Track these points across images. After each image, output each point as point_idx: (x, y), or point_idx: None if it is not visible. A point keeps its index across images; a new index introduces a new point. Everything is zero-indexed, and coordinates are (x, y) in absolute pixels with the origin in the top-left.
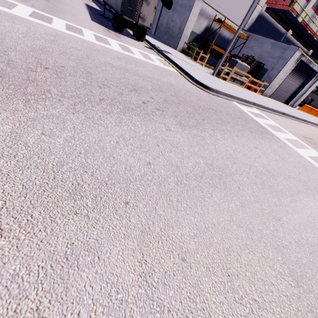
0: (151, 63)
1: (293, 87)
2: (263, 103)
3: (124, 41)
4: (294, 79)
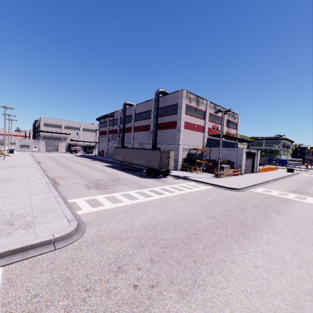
0: (204, 189)
1: (250, 163)
2: (254, 181)
3: (173, 182)
4: (248, 160)
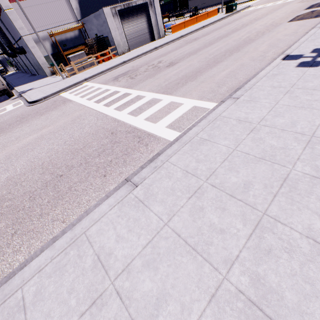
0: None
1: (143, 27)
2: (100, 70)
3: None
4: (135, 23)
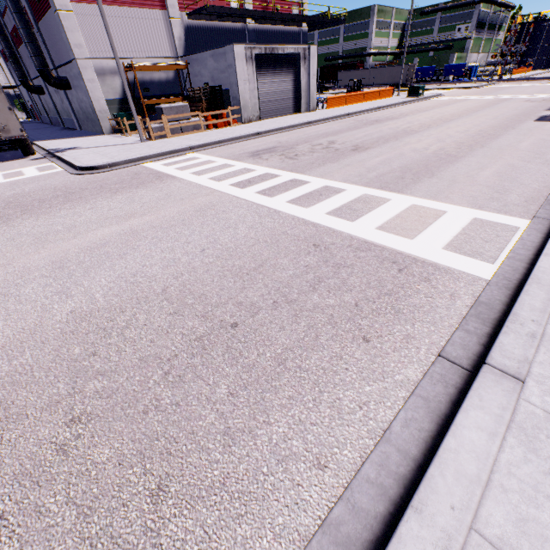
0: (10, 181)
1: (287, 88)
2: (216, 139)
3: None
4: (276, 79)
